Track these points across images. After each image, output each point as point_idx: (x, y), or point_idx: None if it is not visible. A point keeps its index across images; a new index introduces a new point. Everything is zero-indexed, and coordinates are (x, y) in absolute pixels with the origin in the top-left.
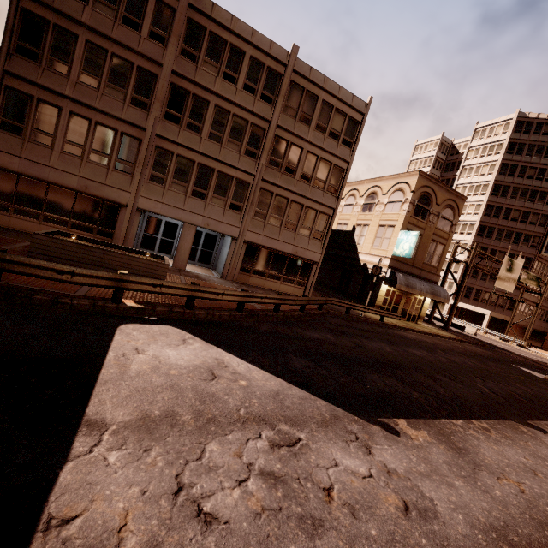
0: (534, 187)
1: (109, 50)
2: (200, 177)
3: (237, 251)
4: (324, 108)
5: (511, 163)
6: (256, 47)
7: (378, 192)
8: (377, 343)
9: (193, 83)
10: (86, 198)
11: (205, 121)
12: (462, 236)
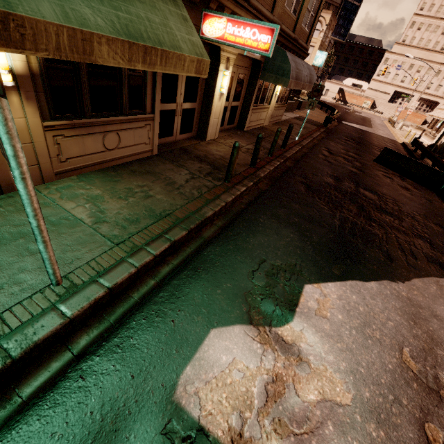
0: None
1: None
2: None
3: None
4: None
5: None
6: None
7: None
8: None
9: None
10: None
11: None
12: None
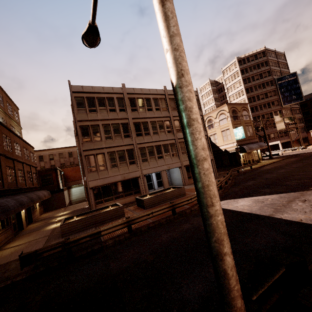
0: (262, 82)
1: (109, 123)
2: (157, 150)
3: (183, 171)
4: None
5: (246, 78)
6: (152, 94)
7: (211, 119)
8: (267, 175)
9: (139, 118)
10: (125, 181)
11: (149, 129)
12: None
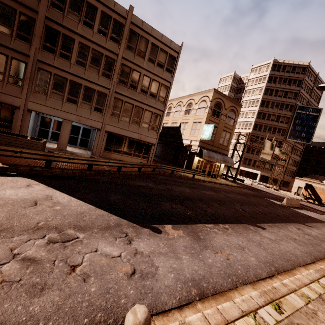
0: (282, 101)
1: None
2: (72, 89)
3: (101, 137)
4: (153, 48)
5: (270, 88)
6: (105, 5)
7: (192, 102)
8: (182, 188)
9: (62, 26)
10: None
11: (73, 52)
12: (246, 130)
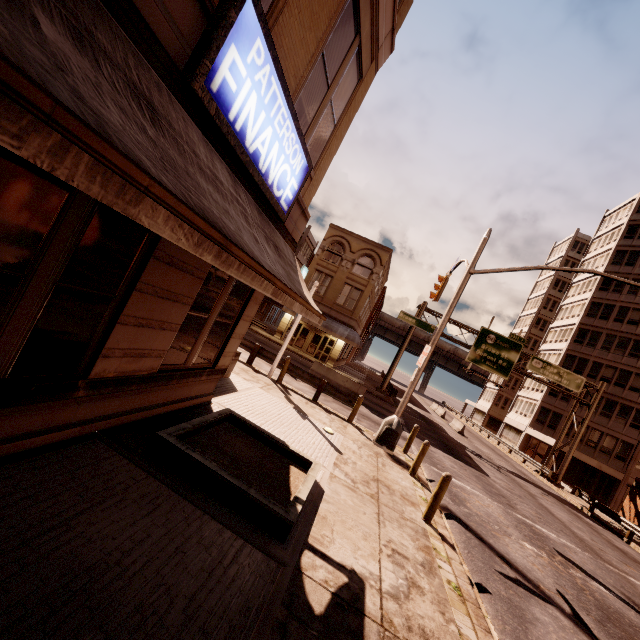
0: None
1: None
2: None
3: None
4: None
5: (631, 250)
6: None
7: None
8: None
9: None
10: None
11: None
12: (560, 344)
